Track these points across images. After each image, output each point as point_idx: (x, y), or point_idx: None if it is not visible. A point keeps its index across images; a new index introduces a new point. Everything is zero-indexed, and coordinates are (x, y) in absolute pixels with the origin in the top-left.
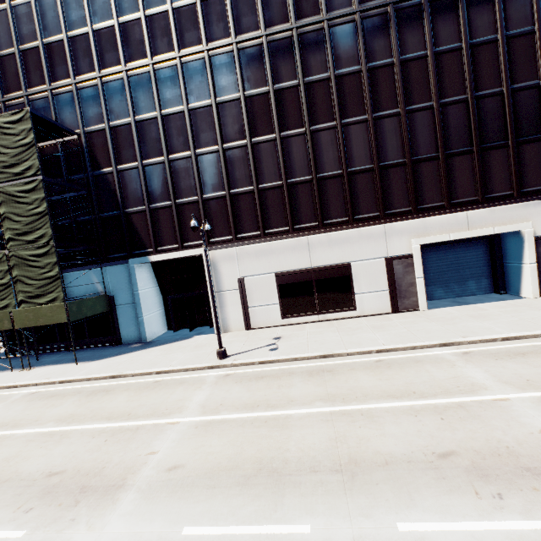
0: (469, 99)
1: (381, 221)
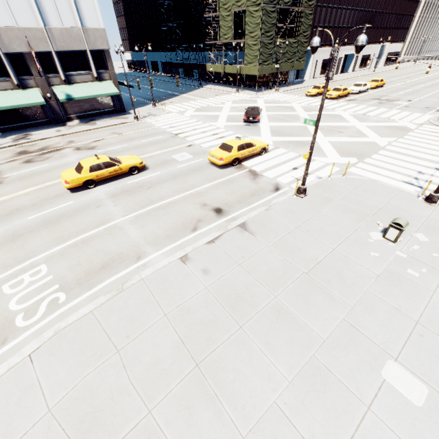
0: (363, 11)
1: (342, 45)
